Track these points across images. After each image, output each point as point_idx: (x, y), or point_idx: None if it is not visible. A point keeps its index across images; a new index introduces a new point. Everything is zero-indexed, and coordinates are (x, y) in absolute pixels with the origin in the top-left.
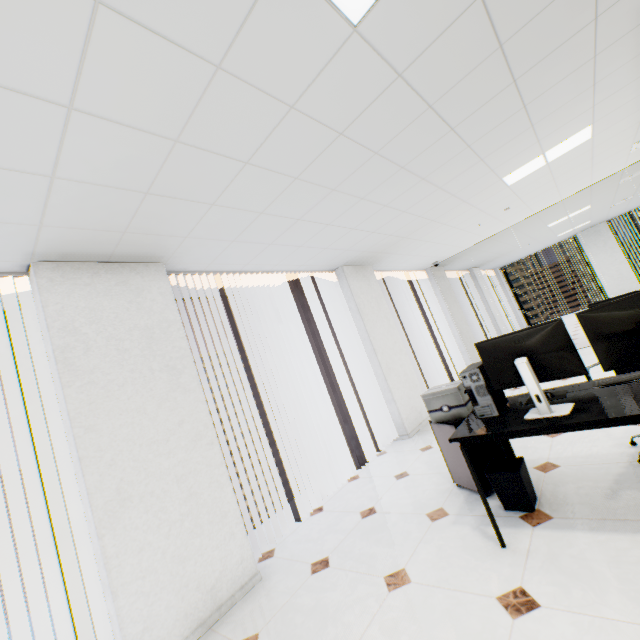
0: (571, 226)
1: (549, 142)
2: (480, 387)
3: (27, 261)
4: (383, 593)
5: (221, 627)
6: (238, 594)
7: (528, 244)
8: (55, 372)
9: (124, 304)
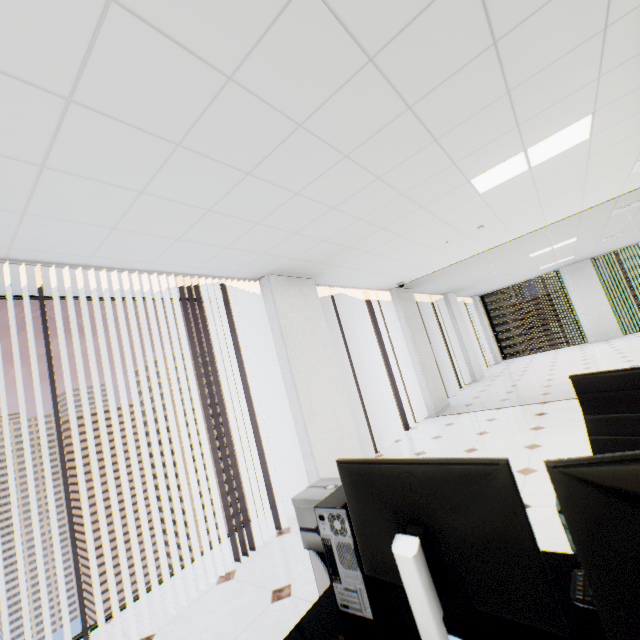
0: (554, 259)
1: (533, 132)
2: (346, 548)
3: None
4: None
5: None
6: None
7: (508, 273)
8: None
9: None
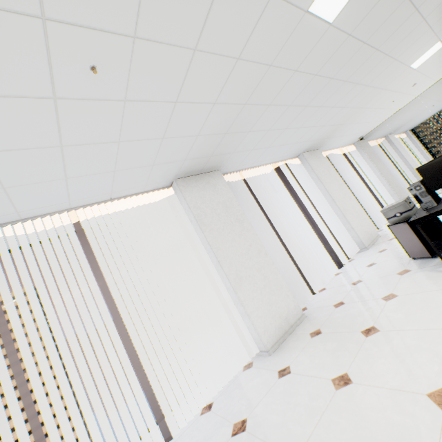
0: None
1: None
2: (422, 192)
3: (173, 180)
4: (383, 302)
5: (296, 332)
6: (298, 322)
7: (433, 105)
8: (196, 227)
9: (211, 193)
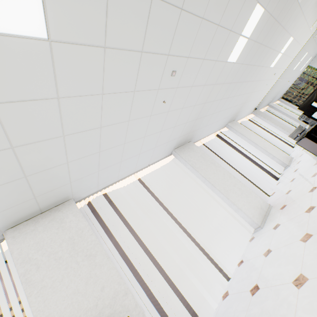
0: (303, 63)
1: (280, 49)
2: (306, 118)
3: (172, 150)
4: (313, 178)
5: (271, 213)
6: (268, 209)
7: (288, 81)
8: (192, 170)
9: (192, 152)
